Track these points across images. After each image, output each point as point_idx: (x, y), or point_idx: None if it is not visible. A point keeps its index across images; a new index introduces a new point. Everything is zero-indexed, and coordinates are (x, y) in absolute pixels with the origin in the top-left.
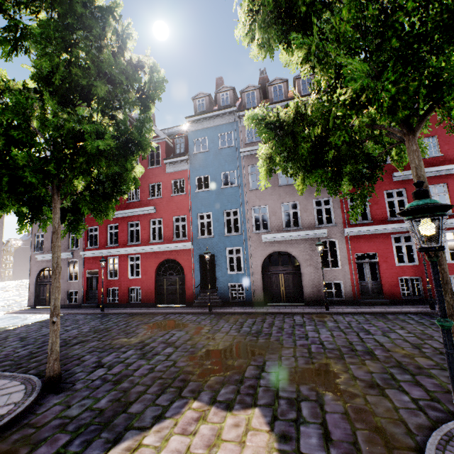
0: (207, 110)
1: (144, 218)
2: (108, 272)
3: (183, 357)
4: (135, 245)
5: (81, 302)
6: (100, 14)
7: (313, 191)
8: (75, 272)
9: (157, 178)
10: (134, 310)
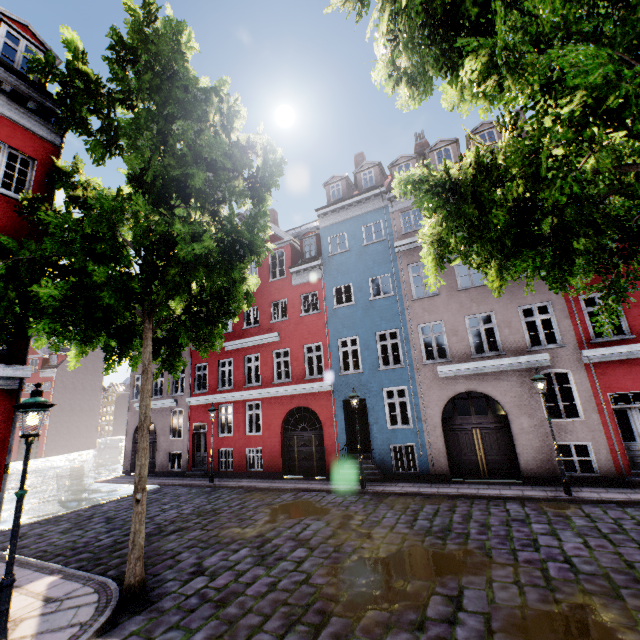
0: (344, 197)
1: (265, 349)
2: (220, 425)
3: (321, 567)
4: (253, 388)
5: (185, 468)
6: (203, 96)
7: (517, 293)
8: (180, 426)
9: (281, 293)
10: (253, 482)
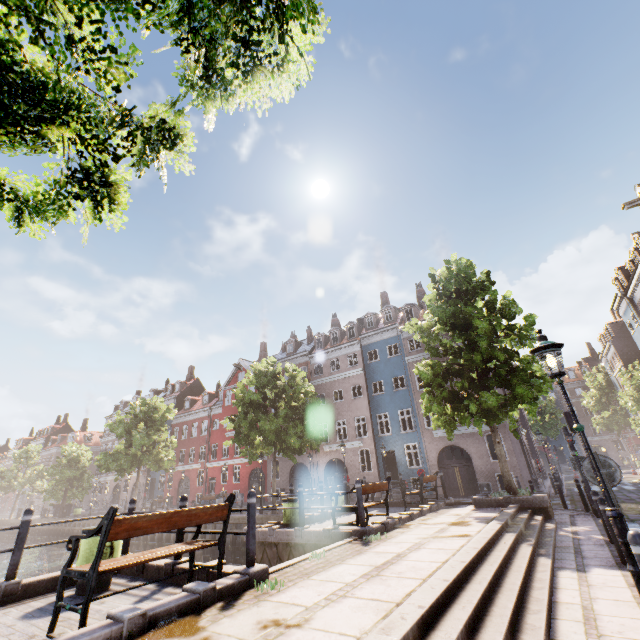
0: None
1: None
2: None
3: None
4: None
5: None
6: None
7: None
8: None
9: None
10: None
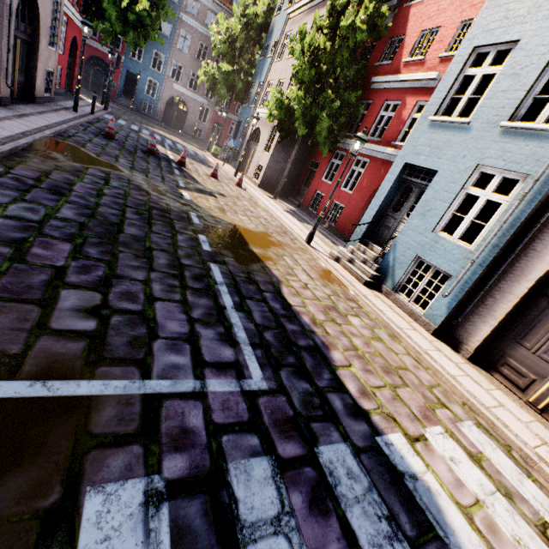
0: None
1: None
2: None
3: (143, 121)
4: None
5: None
6: None
7: None
8: None
9: None
10: None
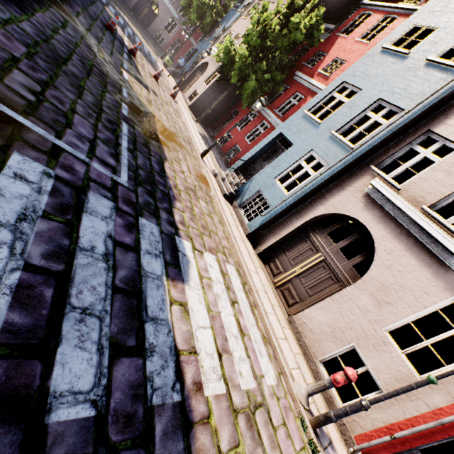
0: None
1: None
2: None
3: None
4: None
5: None
6: None
7: None
8: None
9: None
10: None
